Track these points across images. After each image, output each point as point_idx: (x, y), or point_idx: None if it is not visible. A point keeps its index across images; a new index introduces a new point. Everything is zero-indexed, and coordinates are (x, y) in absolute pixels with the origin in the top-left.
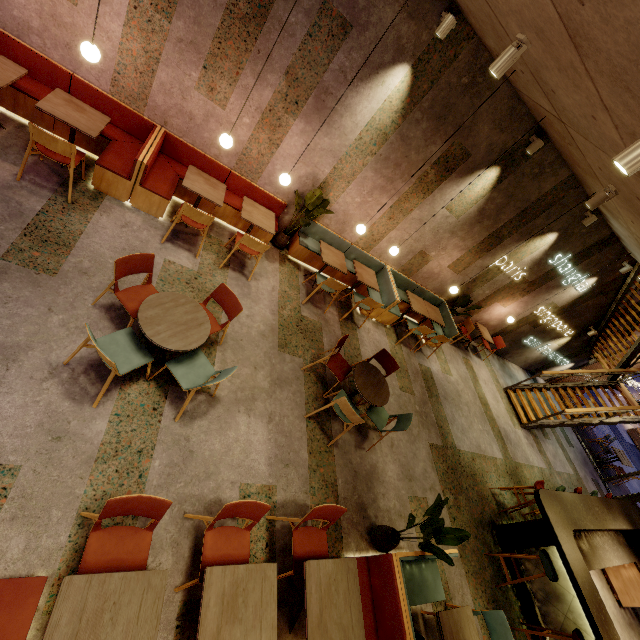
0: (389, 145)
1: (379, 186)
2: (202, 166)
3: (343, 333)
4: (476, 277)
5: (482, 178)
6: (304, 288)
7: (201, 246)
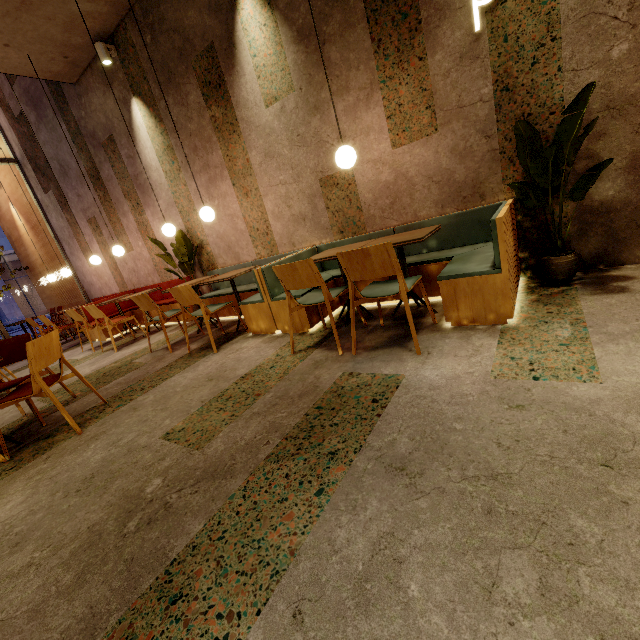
0: (178, 148)
1: (208, 183)
2: (151, 295)
3: (169, 365)
4: (495, 80)
5: (248, 27)
6: (181, 338)
7: (90, 340)
